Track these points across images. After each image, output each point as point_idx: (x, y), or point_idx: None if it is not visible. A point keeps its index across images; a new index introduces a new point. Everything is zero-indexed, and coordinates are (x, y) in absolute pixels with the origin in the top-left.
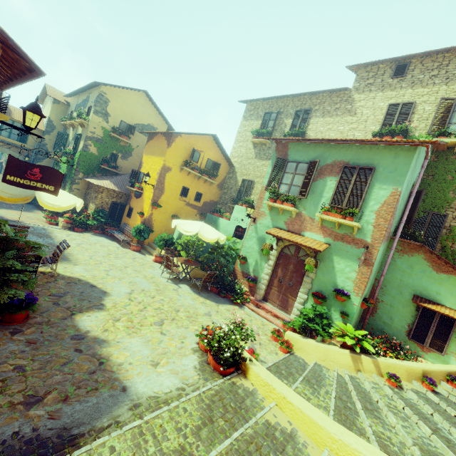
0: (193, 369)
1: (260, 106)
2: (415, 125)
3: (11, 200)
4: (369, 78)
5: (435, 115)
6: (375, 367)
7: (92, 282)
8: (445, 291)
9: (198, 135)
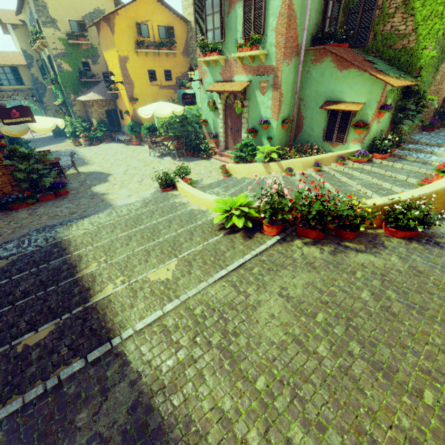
0: (150, 194)
1: None
2: None
3: (20, 135)
4: None
5: None
6: (279, 168)
7: (102, 171)
8: (346, 87)
9: (134, 2)
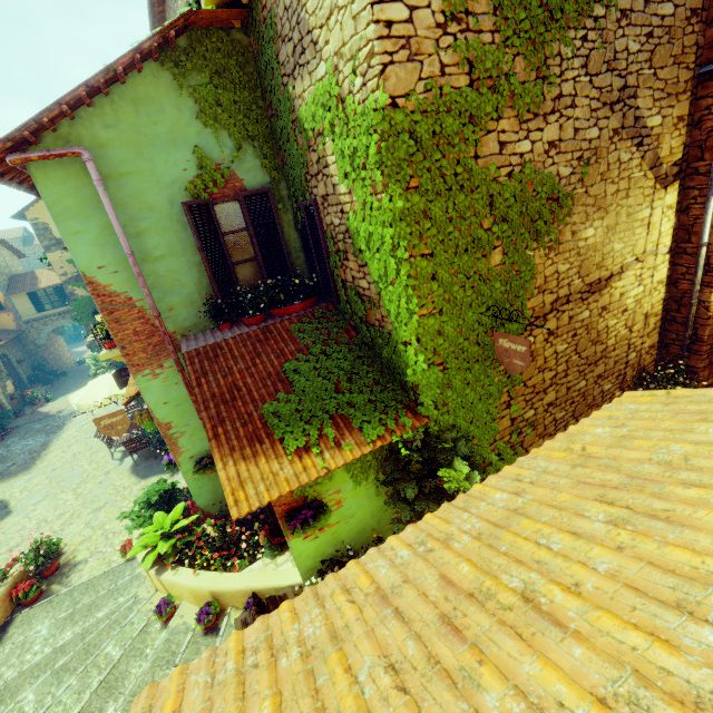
0: None
1: None
2: None
3: None
4: None
5: None
6: (163, 586)
7: (12, 500)
8: None
9: None
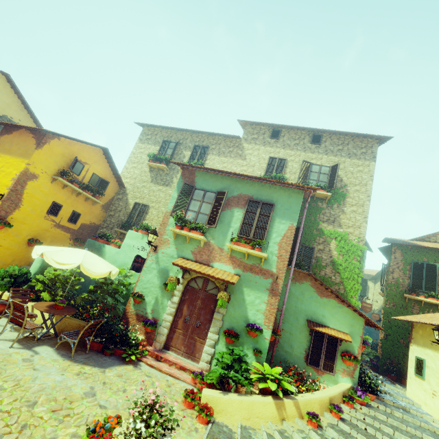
0: None
1: (158, 133)
2: (288, 176)
3: None
4: (254, 134)
5: (300, 171)
6: (296, 409)
7: None
8: (328, 313)
9: (84, 143)
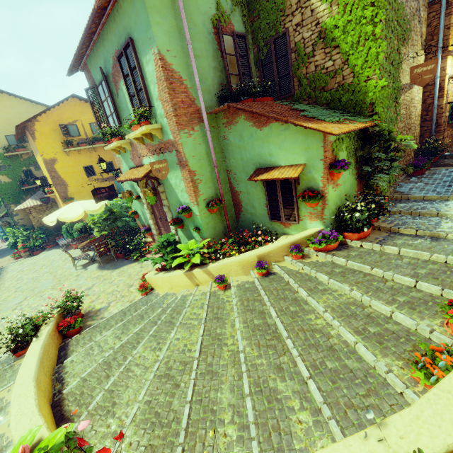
0: None
1: None
2: None
3: None
4: None
5: None
6: (208, 276)
7: None
8: (274, 147)
9: (57, 107)
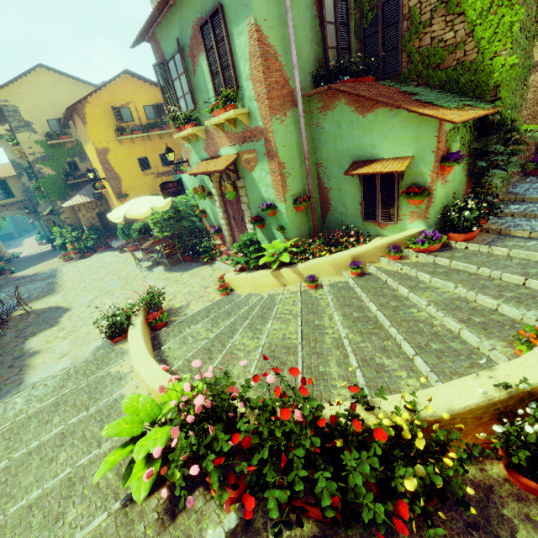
0: (93, 349)
1: None
2: None
3: None
4: None
5: None
6: (297, 275)
7: (61, 305)
8: (378, 137)
9: (108, 85)
